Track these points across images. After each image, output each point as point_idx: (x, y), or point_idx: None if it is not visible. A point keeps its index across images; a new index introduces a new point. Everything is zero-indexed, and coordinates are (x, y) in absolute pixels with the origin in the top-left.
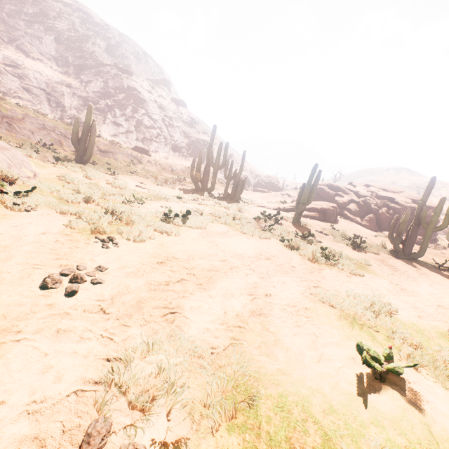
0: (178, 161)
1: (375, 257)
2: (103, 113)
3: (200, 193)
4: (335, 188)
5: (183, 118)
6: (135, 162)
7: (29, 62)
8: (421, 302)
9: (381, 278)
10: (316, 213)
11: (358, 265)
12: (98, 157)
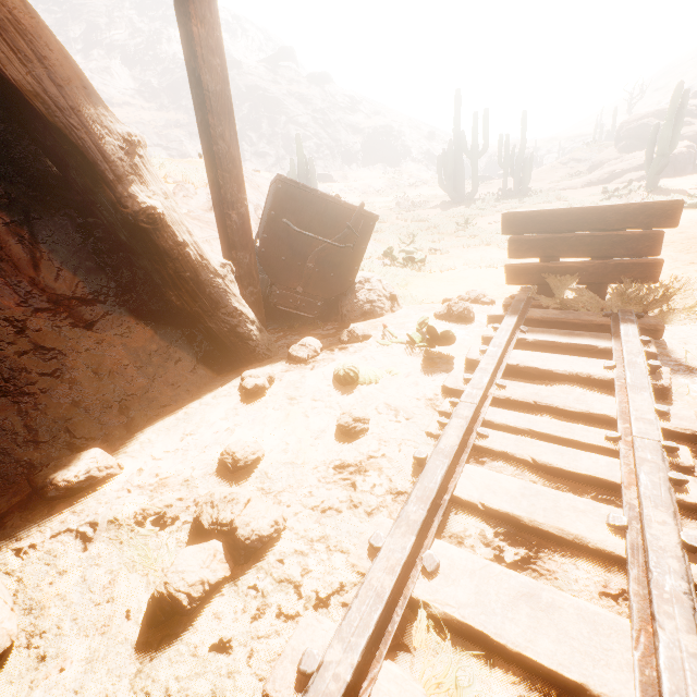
0: (362, 175)
1: None
2: None
3: (469, 203)
4: None
5: (338, 102)
6: None
7: (121, 114)
8: None
9: None
10: None
11: None
12: None
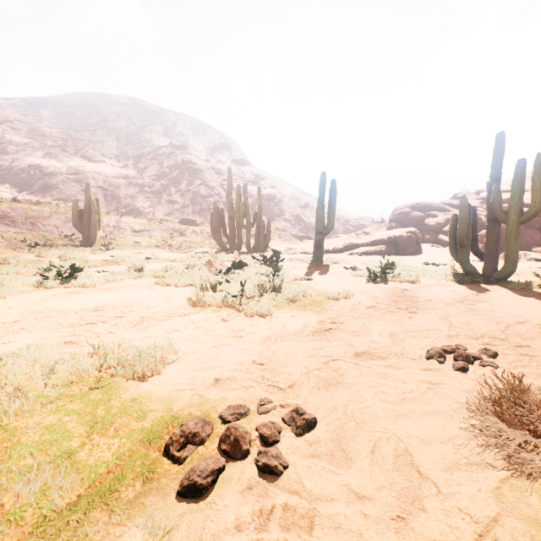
0: None
1: (396, 287)
2: (158, 194)
3: (217, 252)
4: (425, 207)
5: (245, 177)
6: (175, 235)
7: (91, 166)
8: (314, 350)
9: (310, 317)
10: (380, 246)
11: (311, 302)
12: (129, 238)
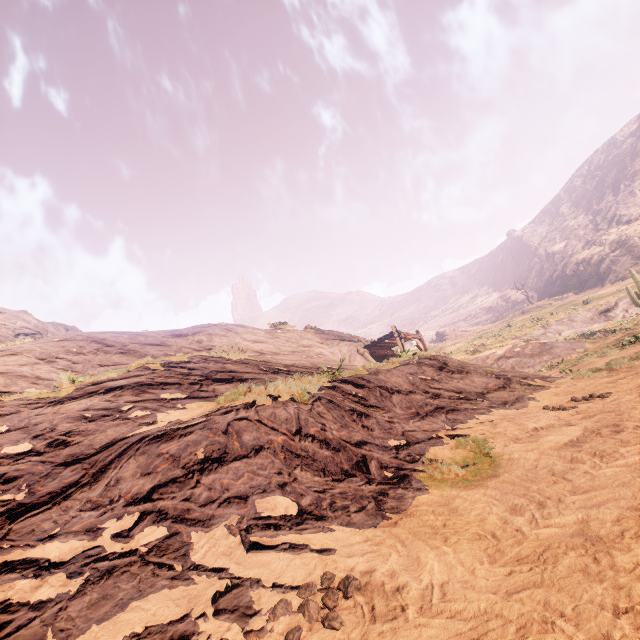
0: None
1: None
2: None
3: None
4: None
5: None
6: None
7: (631, 229)
8: None
9: None
10: None
11: None
12: None
